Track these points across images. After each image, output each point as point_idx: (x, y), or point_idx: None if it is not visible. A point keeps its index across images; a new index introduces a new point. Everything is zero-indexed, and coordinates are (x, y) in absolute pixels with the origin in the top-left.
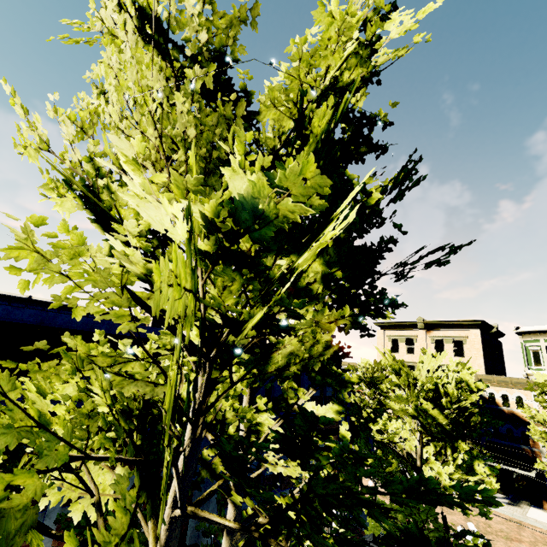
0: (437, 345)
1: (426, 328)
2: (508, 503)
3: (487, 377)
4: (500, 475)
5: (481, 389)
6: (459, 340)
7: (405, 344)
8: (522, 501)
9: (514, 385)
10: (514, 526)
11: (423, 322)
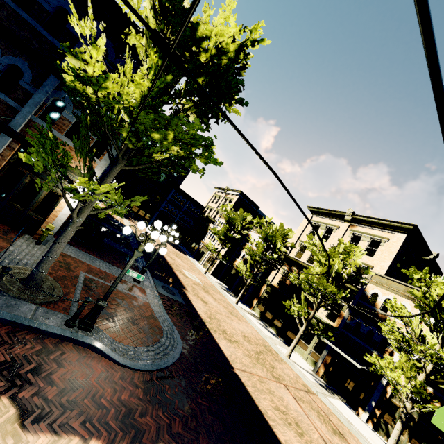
0: (352, 240)
1: (352, 222)
2: (320, 384)
3: (382, 278)
4: (334, 366)
5: (366, 283)
6: (378, 241)
7: (324, 231)
8: (340, 396)
9: (405, 294)
10: (300, 387)
11: (352, 215)
